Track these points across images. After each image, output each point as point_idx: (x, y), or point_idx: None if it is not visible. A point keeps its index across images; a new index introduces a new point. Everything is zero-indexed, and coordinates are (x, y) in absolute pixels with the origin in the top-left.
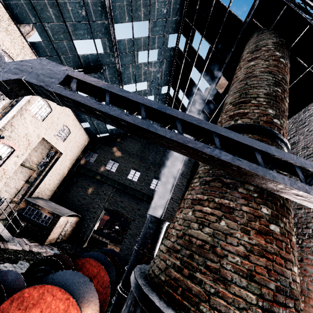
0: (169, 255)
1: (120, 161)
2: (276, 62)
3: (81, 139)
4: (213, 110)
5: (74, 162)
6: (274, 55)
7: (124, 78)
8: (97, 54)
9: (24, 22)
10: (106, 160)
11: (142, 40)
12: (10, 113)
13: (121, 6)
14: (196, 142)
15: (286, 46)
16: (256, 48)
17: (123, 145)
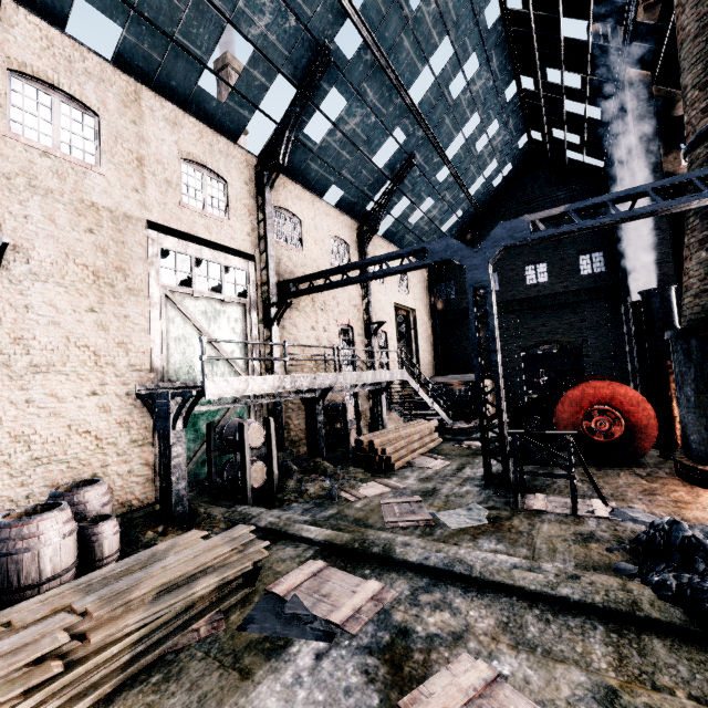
0: (699, 298)
1: (496, 267)
2: None
3: (419, 274)
4: (653, 58)
5: (429, 314)
6: None
7: (442, 142)
8: (400, 147)
9: (326, 190)
10: None
11: (448, 67)
12: (369, 295)
13: (408, 63)
14: (679, 199)
15: None
16: None
17: (482, 239)
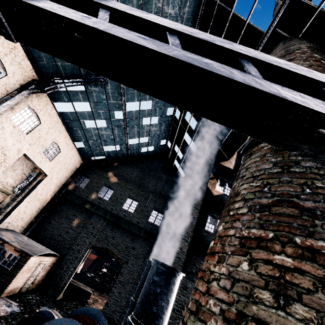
0: None
1: (115, 187)
2: (319, 63)
3: (73, 160)
4: (226, 132)
5: (60, 187)
6: (313, 57)
7: (127, 95)
8: None
9: None
10: (99, 186)
11: None
12: None
13: None
14: (304, 95)
15: (322, 52)
16: (287, 52)
17: (120, 169)
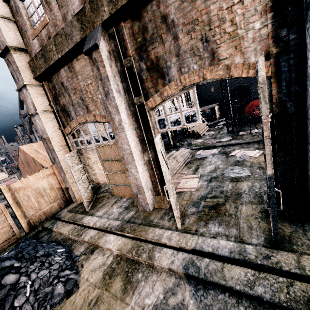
0: None
1: None
2: None
3: None
4: None
5: None
6: None
7: None
8: None
9: None
10: None
11: None
12: None
13: None
14: None
15: None
16: None
17: None
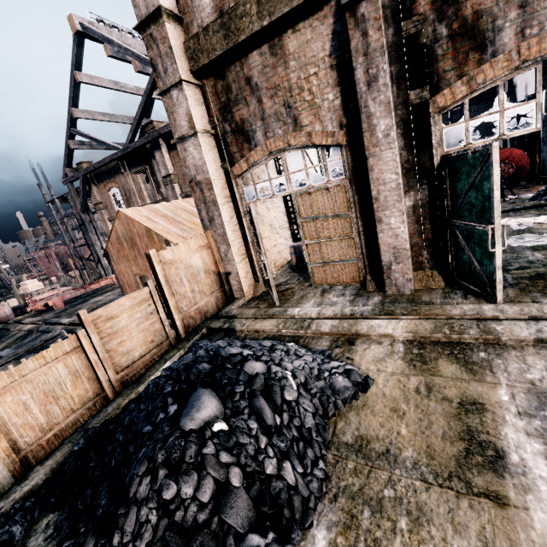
0: None
1: None
2: None
3: None
4: None
5: None
6: None
7: None
8: None
9: None
10: None
11: None
12: None
13: None
14: None
15: None
16: None
17: None
